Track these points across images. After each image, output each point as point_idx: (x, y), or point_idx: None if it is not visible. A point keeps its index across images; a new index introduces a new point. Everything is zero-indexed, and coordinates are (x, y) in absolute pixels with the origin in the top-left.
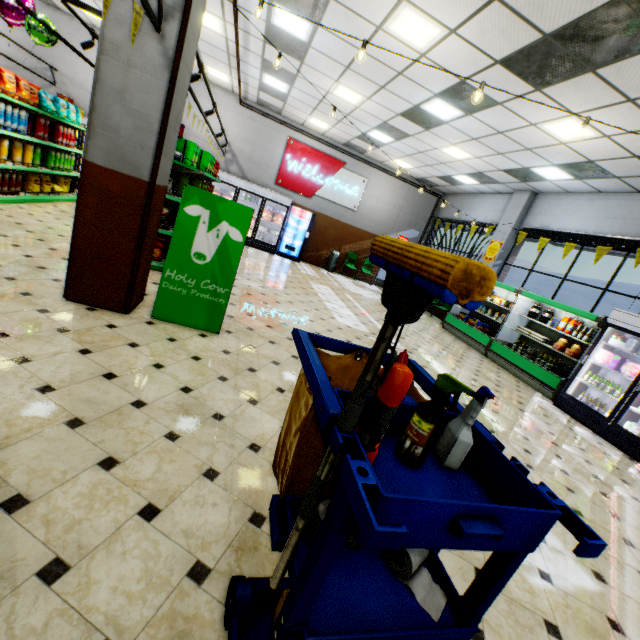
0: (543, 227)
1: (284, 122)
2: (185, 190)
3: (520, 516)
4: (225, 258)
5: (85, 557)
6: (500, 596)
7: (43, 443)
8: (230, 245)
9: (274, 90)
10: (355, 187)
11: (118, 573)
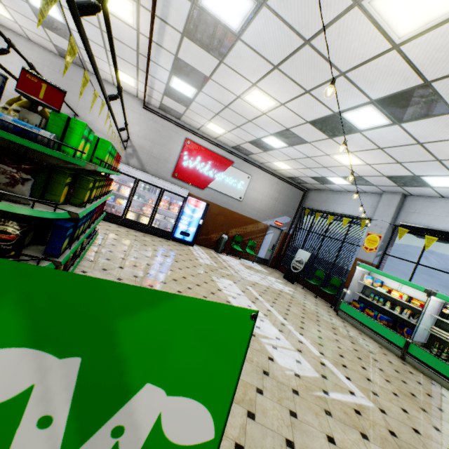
0: (422, 225)
1: (182, 125)
2: None
3: None
4: None
5: None
6: None
7: None
8: None
9: (179, 94)
10: (241, 181)
11: None
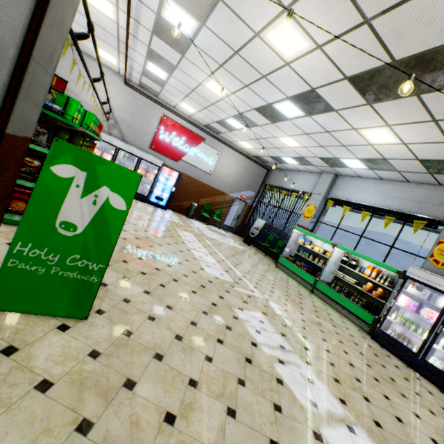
0: (344, 198)
1: (160, 103)
2: (54, 145)
3: None
4: (102, 228)
5: None
6: None
7: None
8: (110, 213)
9: (155, 76)
10: (211, 157)
11: None
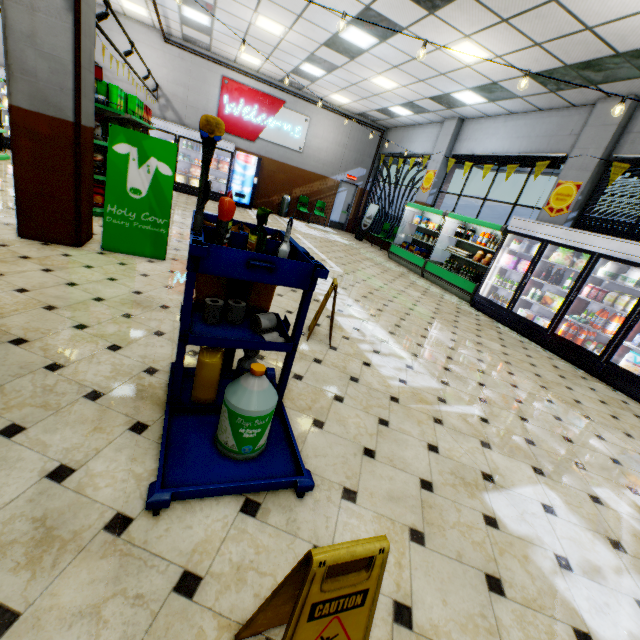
0: (469, 152)
1: (215, 59)
2: (111, 130)
3: (288, 264)
4: (159, 192)
5: (74, 363)
6: (364, 387)
7: (29, 317)
8: (162, 179)
9: (197, 23)
10: (298, 127)
11: (97, 369)
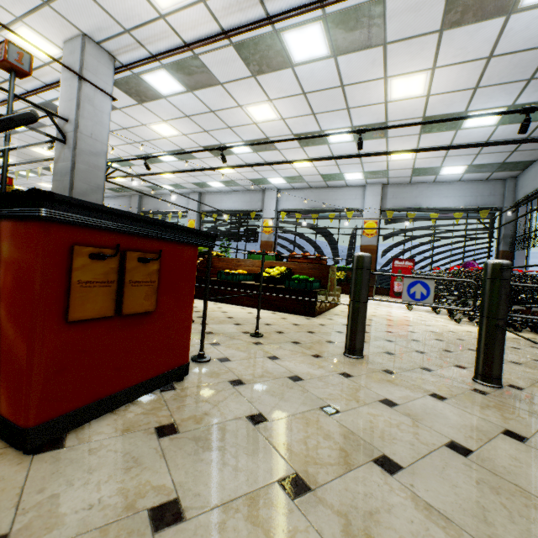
0: None
1: None
2: None
3: None
4: None
5: None
6: None
7: None
8: None
9: None
10: None
11: None
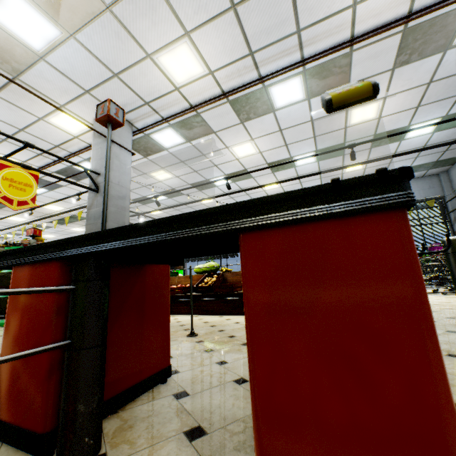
0: None
1: None
2: None
3: None
4: None
5: None
6: None
7: None
8: None
9: None
10: None
11: None
